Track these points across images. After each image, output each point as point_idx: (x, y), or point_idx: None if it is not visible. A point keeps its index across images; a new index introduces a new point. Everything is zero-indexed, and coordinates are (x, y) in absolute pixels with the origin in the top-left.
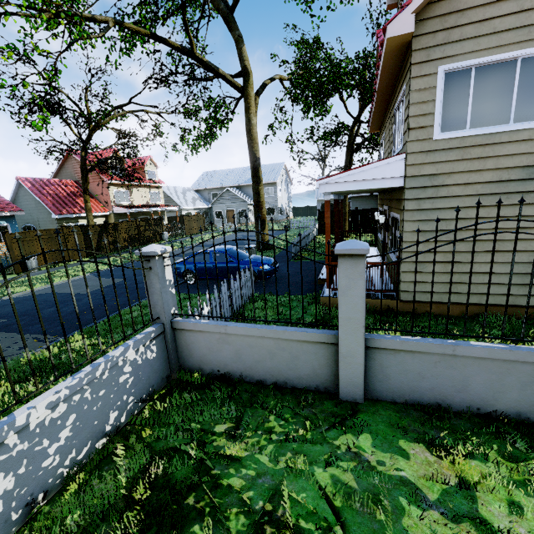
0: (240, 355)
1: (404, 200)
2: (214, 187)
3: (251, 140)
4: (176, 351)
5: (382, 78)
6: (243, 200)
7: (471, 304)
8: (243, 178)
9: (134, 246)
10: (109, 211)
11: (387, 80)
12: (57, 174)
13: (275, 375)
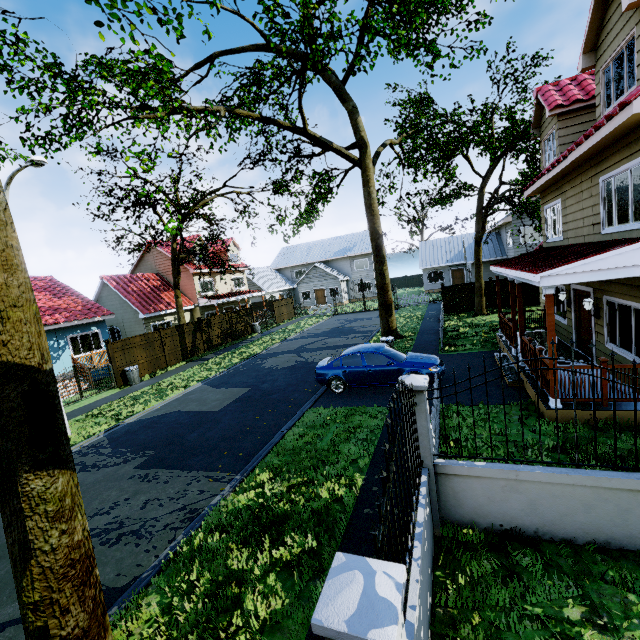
0: (537, 507)
1: None
2: (297, 264)
3: (372, 216)
4: (437, 500)
5: (591, 147)
6: (334, 277)
7: None
8: (330, 251)
9: (227, 342)
10: (194, 304)
11: (595, 149)
12: (136, 268)
13: (591, 532)
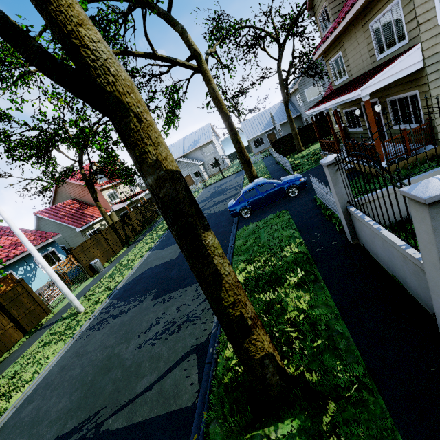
0: None
1: (426, 76)
2: None
3: (220, 104)
4: None
5: (363, 3)
6: (194, 164)
7: None
8: (184, 148)
9: (145, 227)
10: (110, 211)
11: (364, 4)
12: (54, 201)
13: None
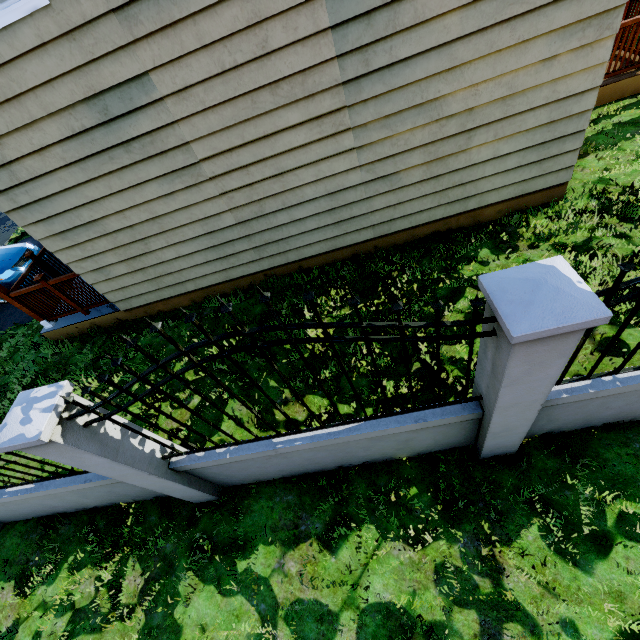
0: None
1: None
2: None
3: None
4: None
5: None
6: None
7: (193, 291)
8: None
9: None
10: None
11: None
12: None
13: None
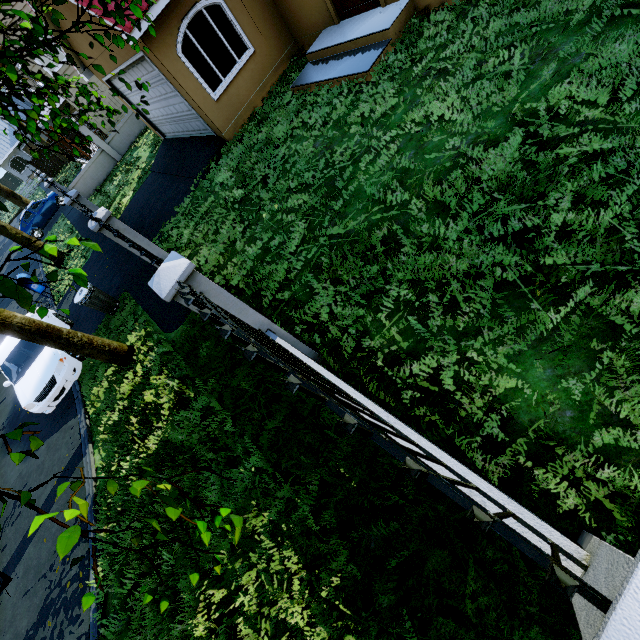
0: (93, 178)
1: (71, 105)
2: None
3: None
4: None
5: None
6: None
7: None
8: None
9: None
10: None
11: None
12: None
13: (104, 174)
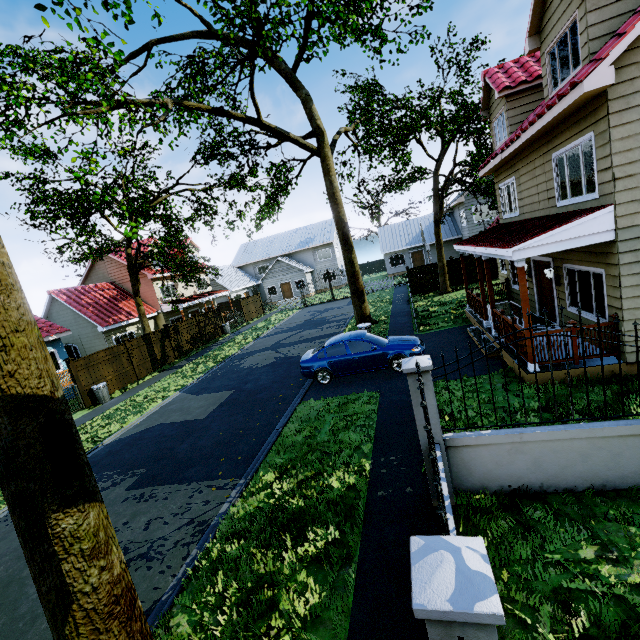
0: (540, 464)
1: (617, 254)
2: (259, 260)
3: (336, 205)
4: (449, 472)
5: (544, 126)
6: (298, 269)
7: None
8: (291, 243)
9: (198, 347)
10: (157, 311)
11: (547, 127)
12: (87, 278)
13: (589, 478)
